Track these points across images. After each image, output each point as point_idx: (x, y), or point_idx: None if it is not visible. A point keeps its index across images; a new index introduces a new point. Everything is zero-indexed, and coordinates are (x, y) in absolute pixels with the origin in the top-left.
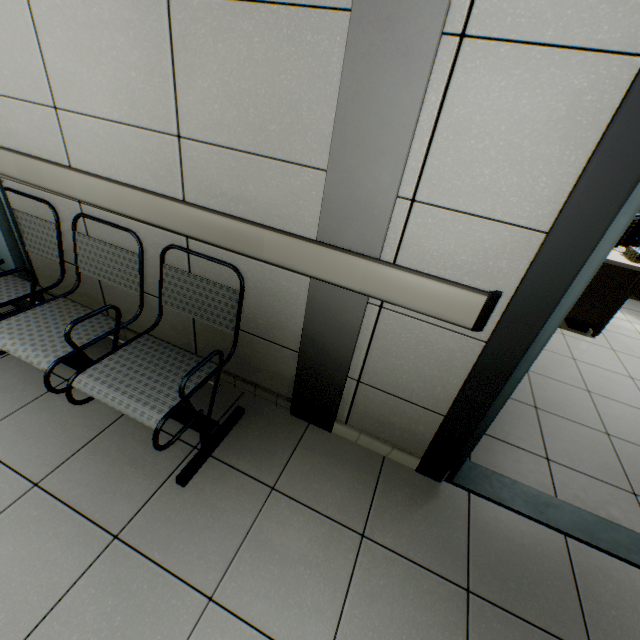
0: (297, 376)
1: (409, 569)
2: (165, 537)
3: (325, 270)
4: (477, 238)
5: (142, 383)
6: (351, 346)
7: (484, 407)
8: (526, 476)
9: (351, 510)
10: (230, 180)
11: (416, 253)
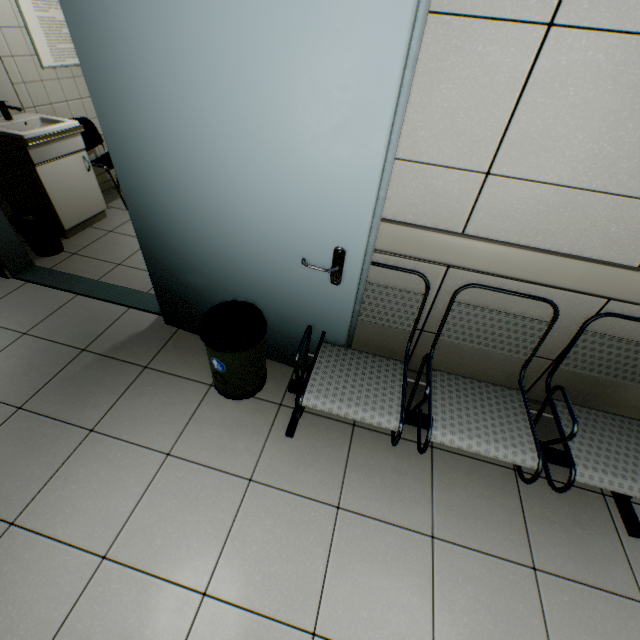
0: None
1: None
2: None
3: None
4: None
5: (629, 463)
6: None
7: None
8: None
9: None
10: None
11: None
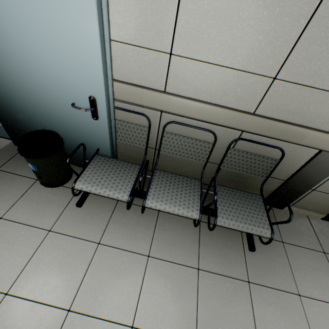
0: (278, 190)
1: None
2: (265, 276)
3: None
4: None
5: (245, 215)
6: (324, 178)
7: None
8: None
9: (313, 243)
10: (298, 103)
11: None
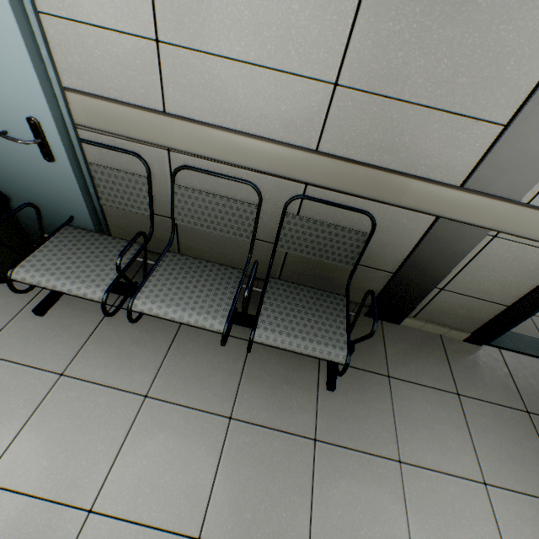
0: (385, 290)
1: (493, 408)
2: (346, 430)
3: (463, 212)
4: None
5: (308, 326)
6: (452, 267)
7: None
8: (522, 329)
9: (442, 379)
10: (384, 131)
11: None
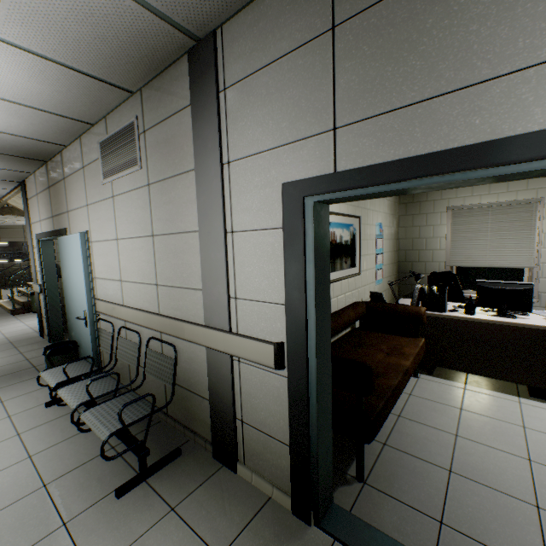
0: (211, 420)
1: None
2: (90, 529)
3: (209, 341)
4: (264, 312)
5: (112, 416)
6: (230, 391)
7: (305, 433)
8: (406, 535)
9: (221, 535)
10: (174, 300)
11: (244, 325)
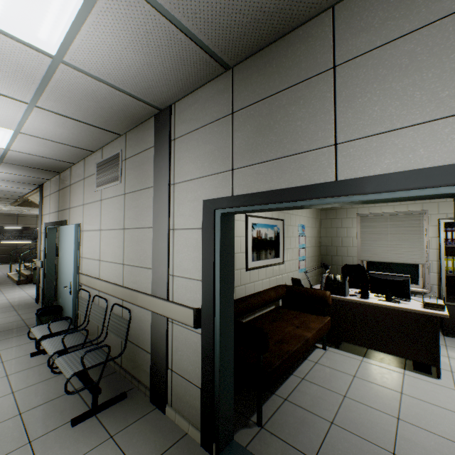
0: (151, 370)
1: None
2: (48, 447)
3: (153, 306)
4: (190, 286)
5: (77, 361)
6: (165, 345)
7: (211, 377)
8: None
9: None
10: (133, 276)
11: (177, 295)
